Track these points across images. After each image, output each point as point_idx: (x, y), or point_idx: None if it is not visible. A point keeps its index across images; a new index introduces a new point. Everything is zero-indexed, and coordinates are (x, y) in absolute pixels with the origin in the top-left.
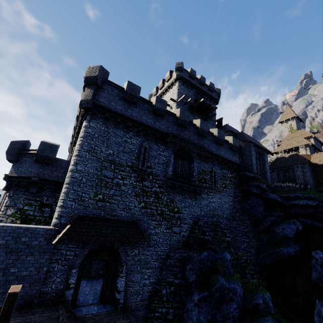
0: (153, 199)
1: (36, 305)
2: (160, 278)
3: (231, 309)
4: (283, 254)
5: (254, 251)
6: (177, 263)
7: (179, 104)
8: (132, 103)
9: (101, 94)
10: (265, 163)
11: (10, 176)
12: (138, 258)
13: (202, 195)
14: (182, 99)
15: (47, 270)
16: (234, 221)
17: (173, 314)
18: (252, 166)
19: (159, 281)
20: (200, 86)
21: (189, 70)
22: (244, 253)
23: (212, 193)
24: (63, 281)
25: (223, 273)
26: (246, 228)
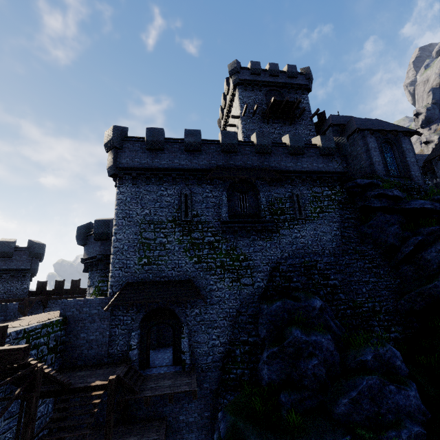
0: (207, 251)
1: (105, 363)
2: (232, 338)
3: (309, 366)
4: (439, 290)
5: (389, 293)
6: (250, 319)
7: (245, 119)
8: (159, 150)
9: (123, 155)
10: (404, 153)
11: (85, 259)
12: (200, 318)
13: (280, 232)
14: (245, 110)
15: (110, 334)
16: (346, 256)
17: (249, 375)
18: (373, 166)
19: (231, 341)
20: (272, 79)
21: (249, 66)
22: (368, 298)
23: (298, 225)
24: (126, 343)
25: (300, 324)
26: (370, 263)
